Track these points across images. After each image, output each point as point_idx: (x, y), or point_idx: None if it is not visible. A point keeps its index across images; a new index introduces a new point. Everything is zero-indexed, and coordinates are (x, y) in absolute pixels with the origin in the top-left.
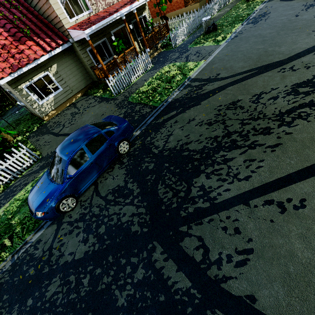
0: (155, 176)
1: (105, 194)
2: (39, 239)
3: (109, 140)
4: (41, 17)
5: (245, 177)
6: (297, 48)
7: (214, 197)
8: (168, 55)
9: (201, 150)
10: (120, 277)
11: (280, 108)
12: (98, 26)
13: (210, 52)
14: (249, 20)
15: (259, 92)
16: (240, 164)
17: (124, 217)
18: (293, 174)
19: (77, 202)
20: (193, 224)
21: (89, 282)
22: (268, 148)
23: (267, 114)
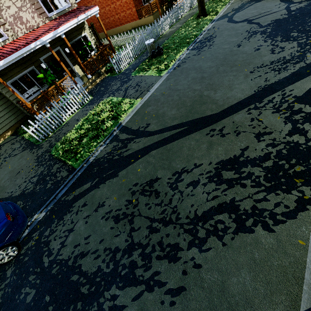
0: None
1: None
2: None
3: None
4: None
5: None
6: (231, 98)
7: None
8: (110, 83)
9: (92, 275)
10: None
11: (197, 205)
12: (8, 61)
13: (149, 86)
14: (195, 44)
15: (180, 168)
16: None
17: None
18: None
19: None
20: None
21: None
22: (168, 296)
23: (181, 216)
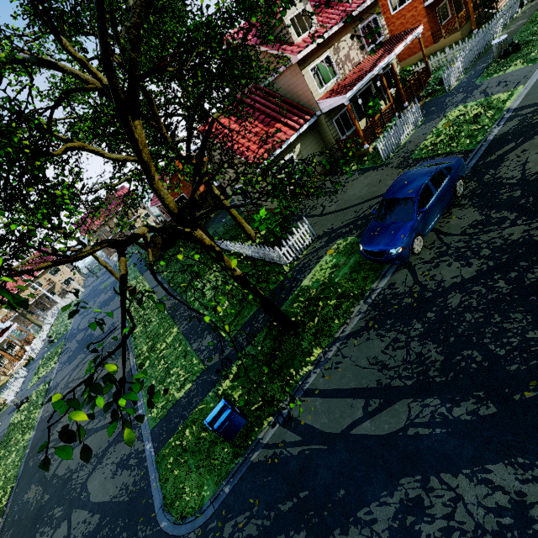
0: (533, 198)
1: (459, 231)
2: (390, 283)
3: (448, 176)
4: (283, 98)
5: None
6: None
7: None
8: (443, 101)
9: None
10: None
11: None
12: (358, 87)
13: (526, 75)
14: None
15: None
16: None
17: (512, 236)
18: None
19: (423, 245)
20: None
21: (507, 283)
22: None
23: None
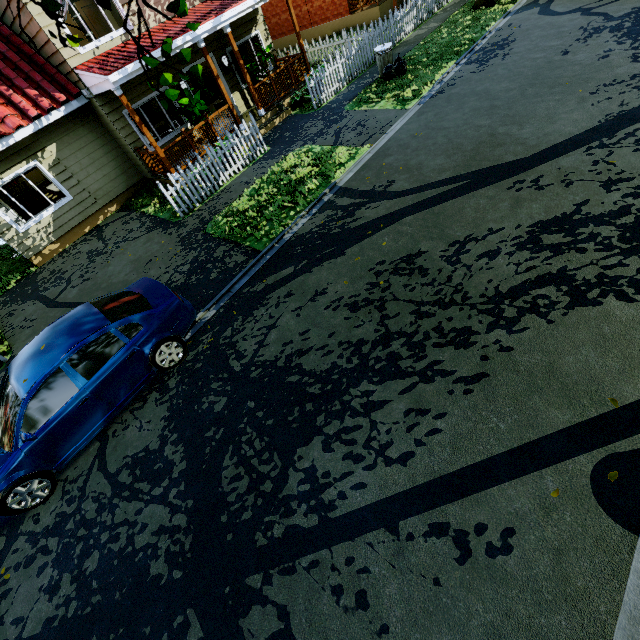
0: (224, 432)
1: (116, 467)
2: None
3: (128, 343)
4: (17, 40)
5: (402, 457)
6: (553, 134)
7: (331, 503)
8: (302, 125)
9: (325, 373)
10: None
11: (498, 280)
12: (140, 66)
13: (385, 125)
14: (473, 55)
15: (463, 237)
16: (397, 419)
17: (141, 534)
18: (499, 459)
19: (54, 484)
20: (276, 570)
21: None
22: (459, 385)
23: (471, 296)
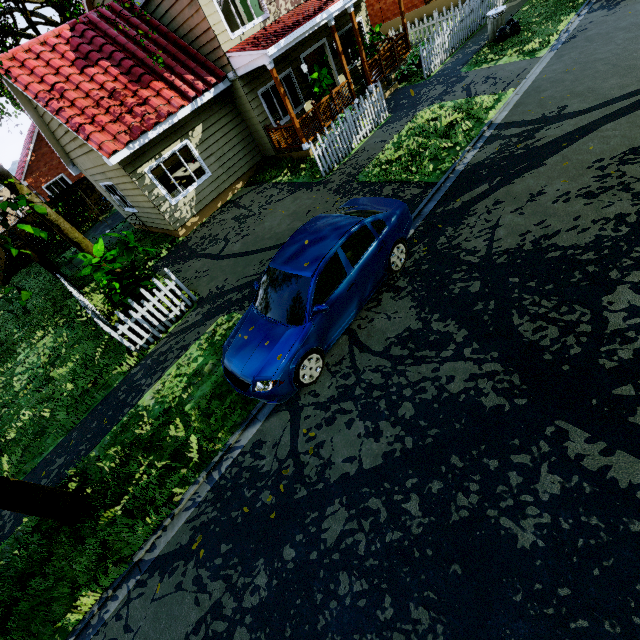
0: (496, 303)
1: (381, 347)
2: (257, 441)
3: (377, 238)
4: (173, 36)
5: None
6: None
7: None
8: (418, 92)
9: (592, 244)
10: (501, 494)
11: None
12: (289, 41)
13: (520, 73)
14: (593, 5)
15: None
16: None
17: (452, 383)
18: None
19: (323, 365)
20: None
21: (422, 507)
22: None
23: None
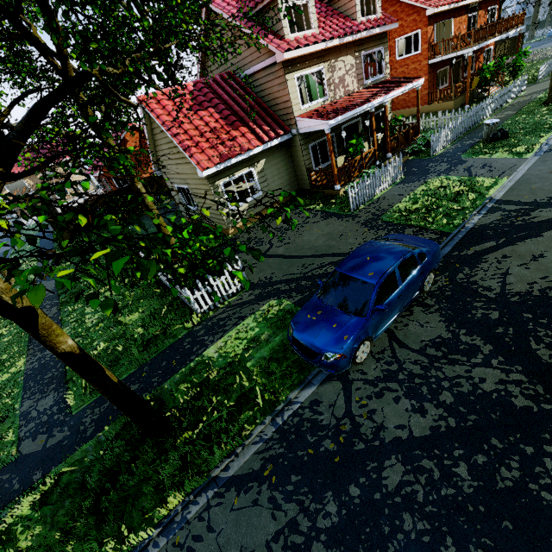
0: (514, 330)
1: (418, 346)
2: (314, 400)
3: (420, 265)
4: (259, 100)
5: None
6: None
7: None
8: (426, 165)
9: None
10: (539, 473)
11: None
12: (344, 117)
13: (512, 167)
14: None
15: None
16: None
17: (484, 383)
18: None
19: (369, 351)
20: None
21: (470, 473)
22: None
23: None
